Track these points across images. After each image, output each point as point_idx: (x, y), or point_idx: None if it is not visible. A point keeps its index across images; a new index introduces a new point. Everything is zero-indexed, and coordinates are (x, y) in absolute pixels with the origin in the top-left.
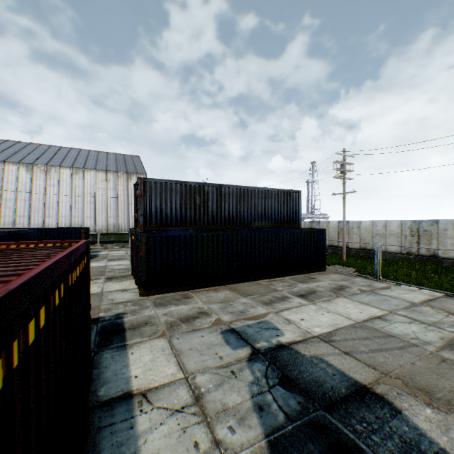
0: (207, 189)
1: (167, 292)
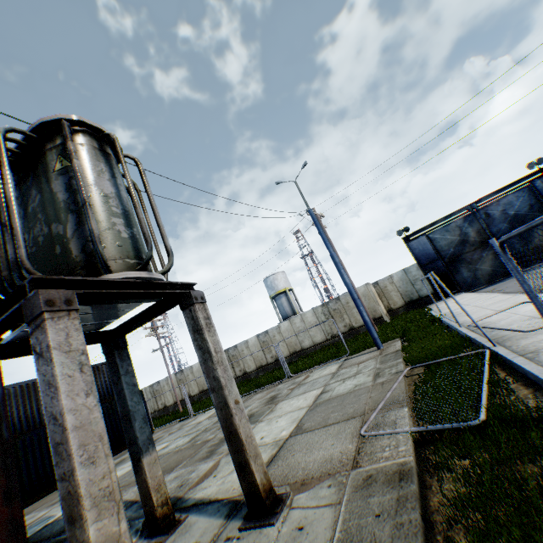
0: None
1: None
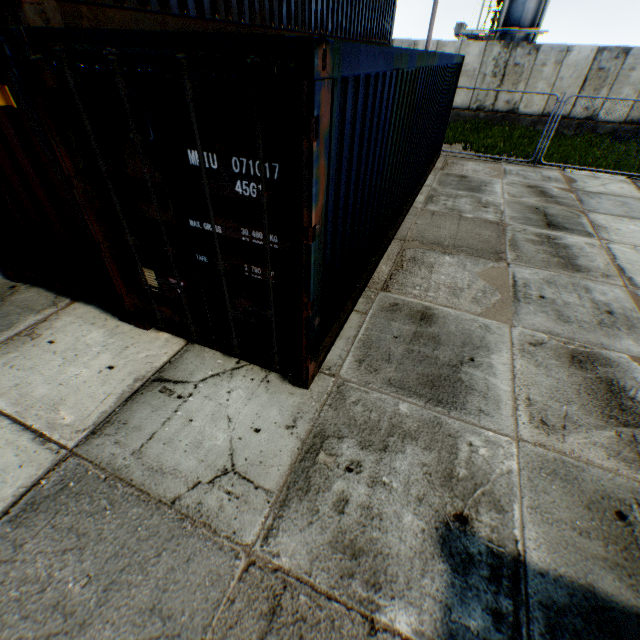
0: None
1: (341, 321)
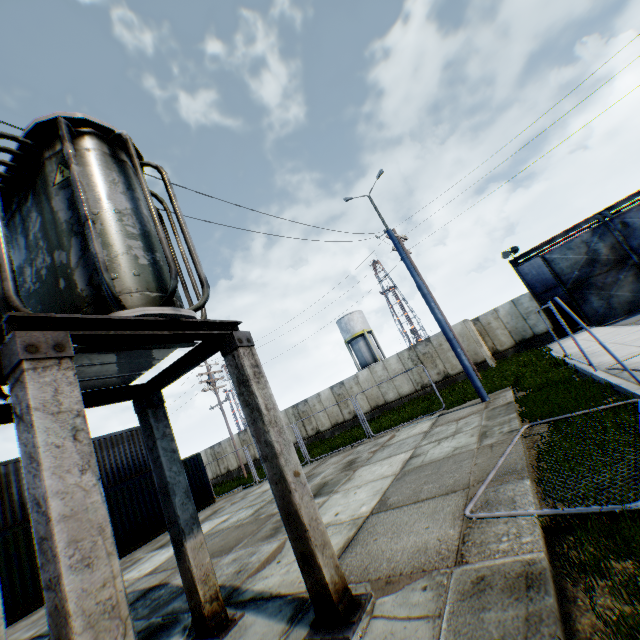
0: (6, 469)
1: None
